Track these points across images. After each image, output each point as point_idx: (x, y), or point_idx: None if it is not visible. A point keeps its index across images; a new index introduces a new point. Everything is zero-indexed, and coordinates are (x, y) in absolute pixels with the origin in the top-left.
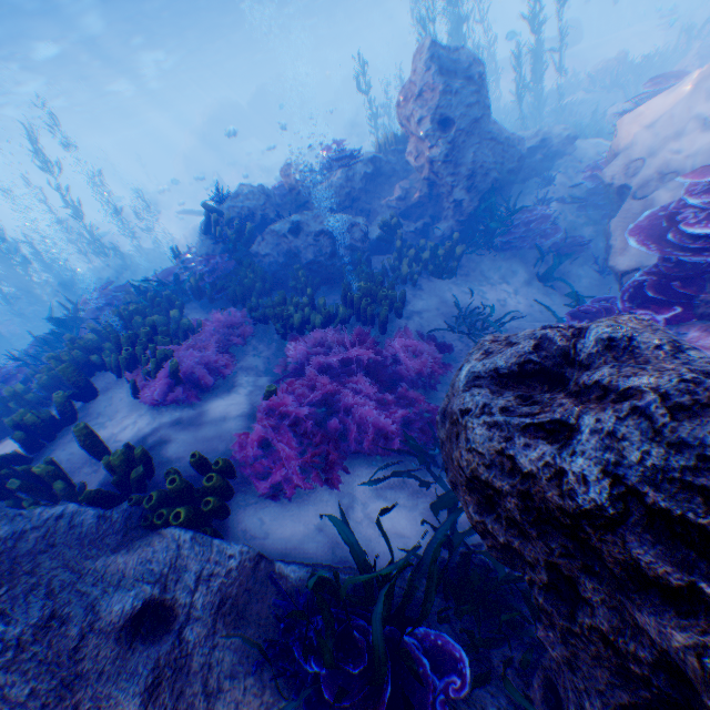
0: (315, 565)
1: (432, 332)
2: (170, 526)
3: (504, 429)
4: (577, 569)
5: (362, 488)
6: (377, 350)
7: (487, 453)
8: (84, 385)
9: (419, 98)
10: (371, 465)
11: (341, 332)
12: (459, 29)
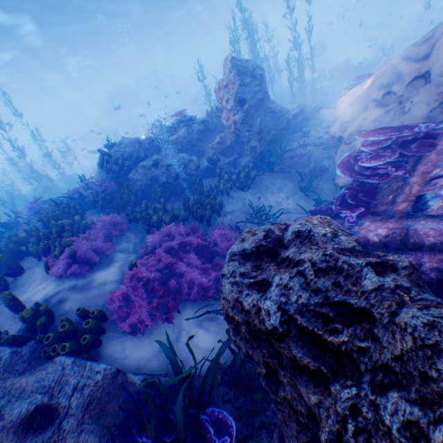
0: (154, 373)
1: (237, 223)
2: (59, 355)
3: (239, 285)
4: (277, 364)
5: (189, 322)
6: (202, 236)
7: (231, 299)
8: (14, 266)
9: (227, 88)
10: (196, 307)
11: (182, 225)
12: (255, 47)
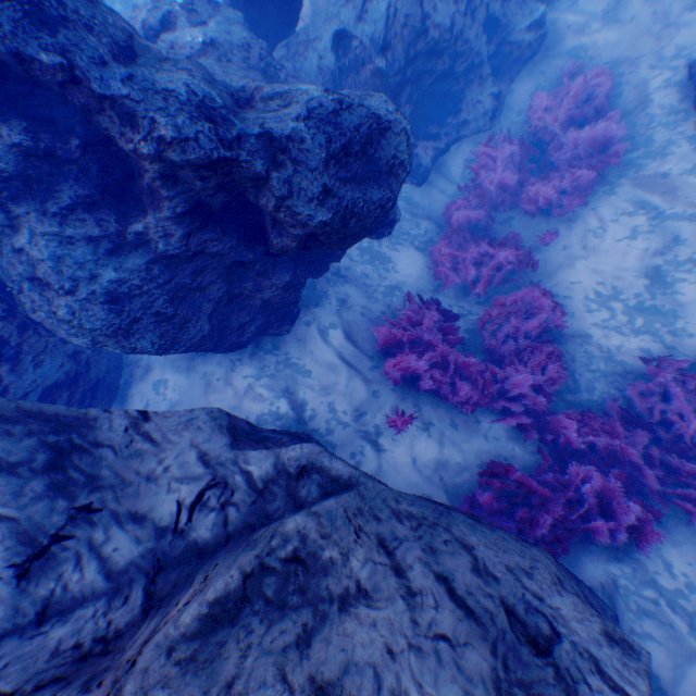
0: None
1: None
2: None
3: None
4: None
5: None
6: None
7: None
8: None
9: None
10: None
11: None
12: None
